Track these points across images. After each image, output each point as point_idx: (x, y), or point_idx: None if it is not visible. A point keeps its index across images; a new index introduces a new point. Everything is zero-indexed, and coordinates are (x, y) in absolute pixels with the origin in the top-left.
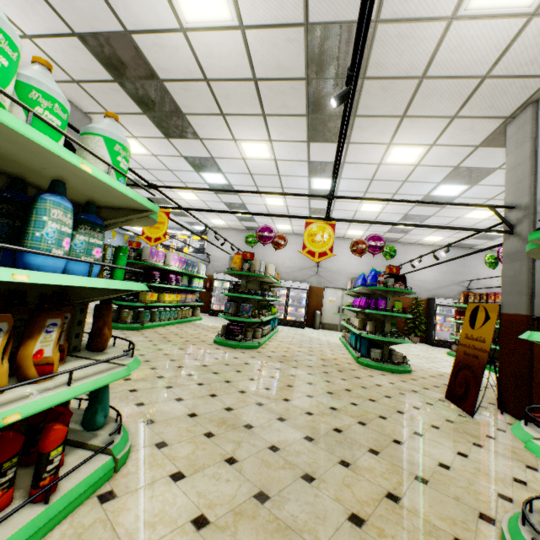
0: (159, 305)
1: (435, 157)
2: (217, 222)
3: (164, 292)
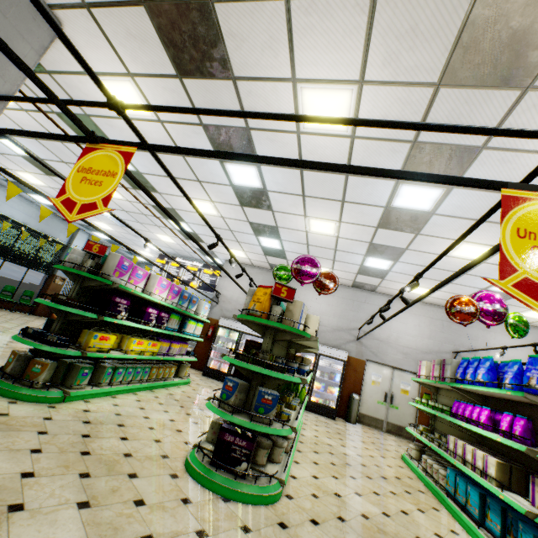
0: (115, 356)
1: None
2: (236, 253)
3: (133, 335)
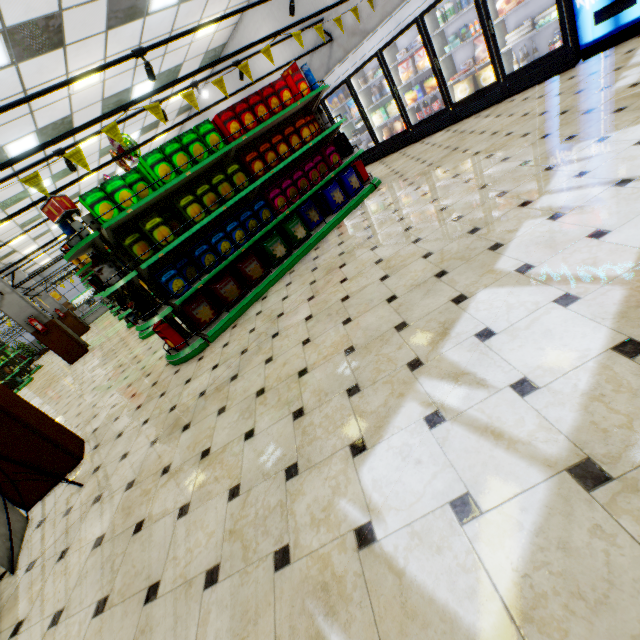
0: None
1: None
2: None
3: None
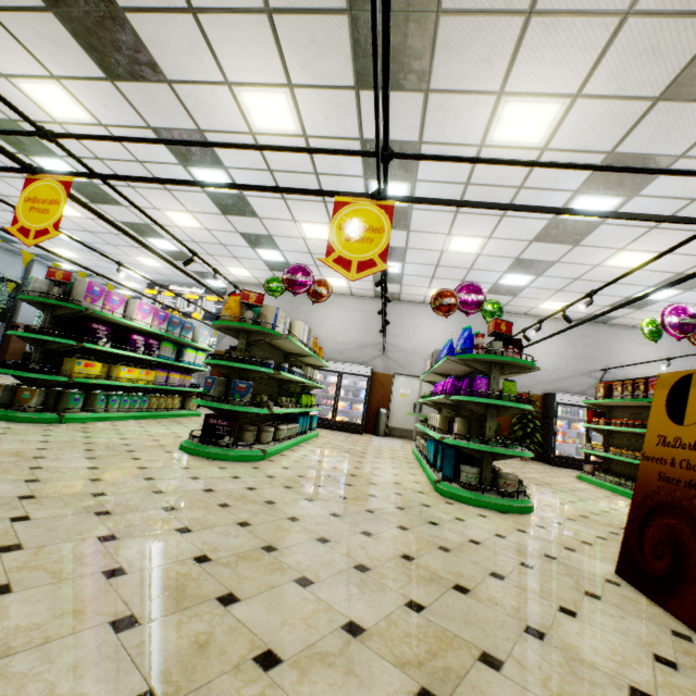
0: (105, 383)
1: (578, 128)
2: (238, 272)
3: (122, 363)
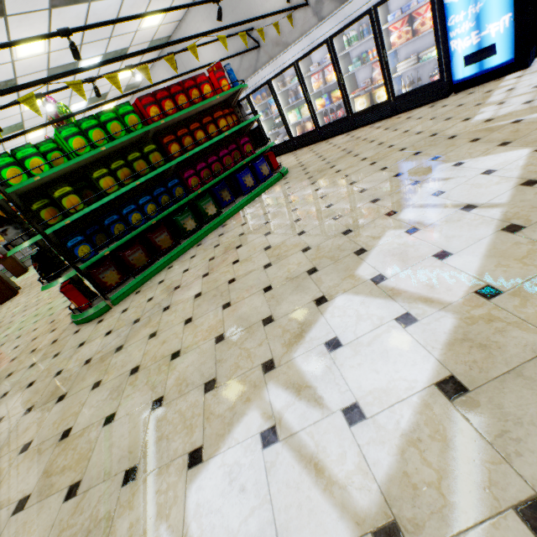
0: None
1: None
2: None
3: None
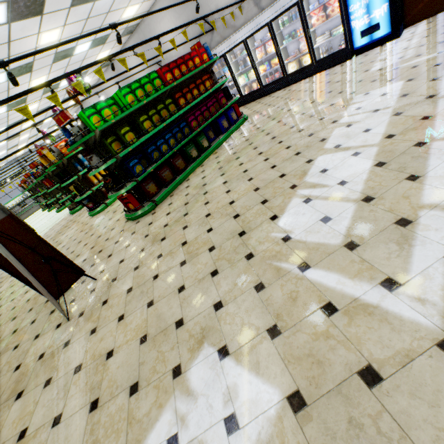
0: None
1: None
2: None
3: None
